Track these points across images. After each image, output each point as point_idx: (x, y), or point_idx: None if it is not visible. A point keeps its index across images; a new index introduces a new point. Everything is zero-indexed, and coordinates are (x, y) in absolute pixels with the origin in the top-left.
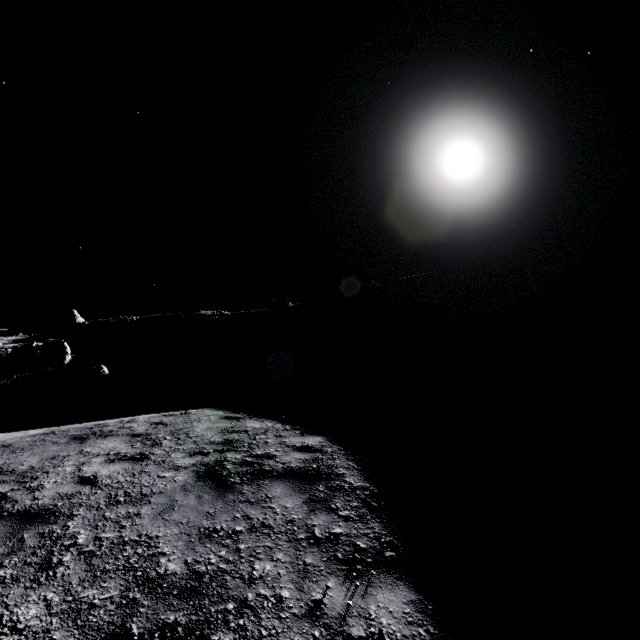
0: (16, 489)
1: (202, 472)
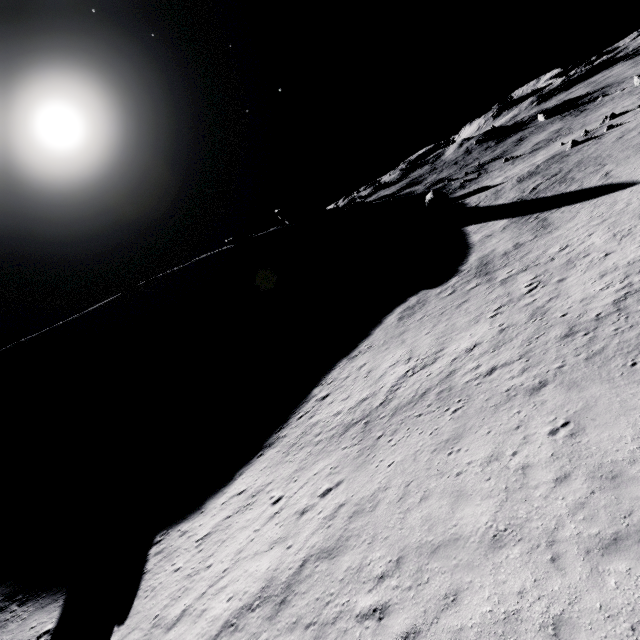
0: None
1: None
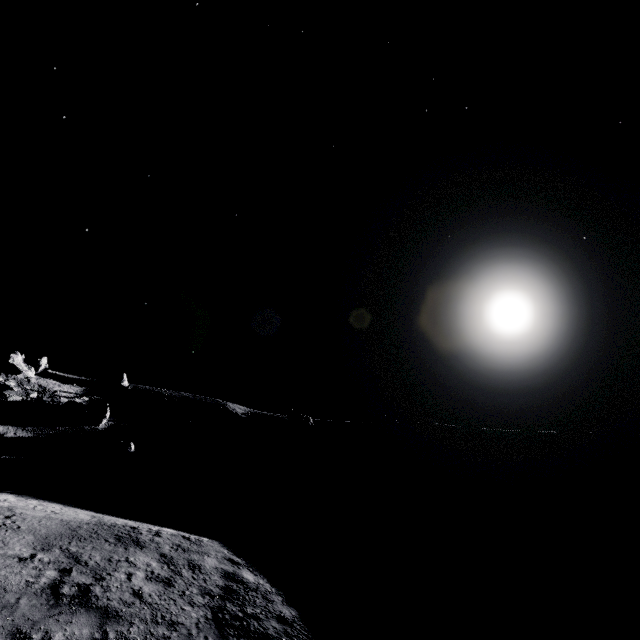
0: (95, 584)
1: (209, 615)
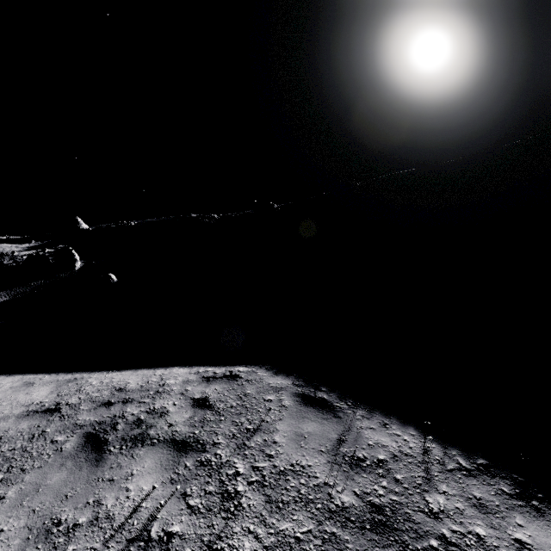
0: None
1: None
